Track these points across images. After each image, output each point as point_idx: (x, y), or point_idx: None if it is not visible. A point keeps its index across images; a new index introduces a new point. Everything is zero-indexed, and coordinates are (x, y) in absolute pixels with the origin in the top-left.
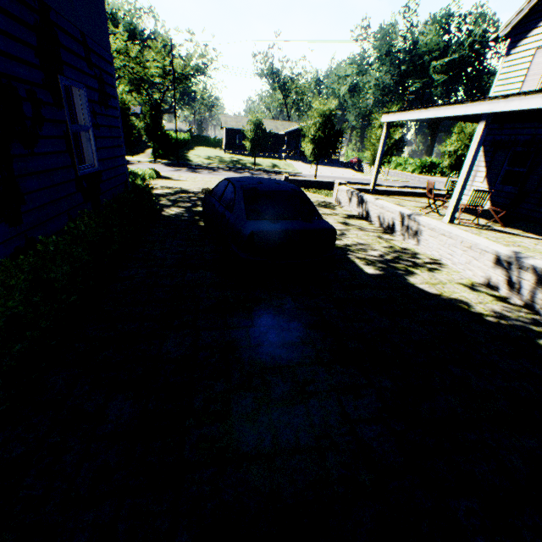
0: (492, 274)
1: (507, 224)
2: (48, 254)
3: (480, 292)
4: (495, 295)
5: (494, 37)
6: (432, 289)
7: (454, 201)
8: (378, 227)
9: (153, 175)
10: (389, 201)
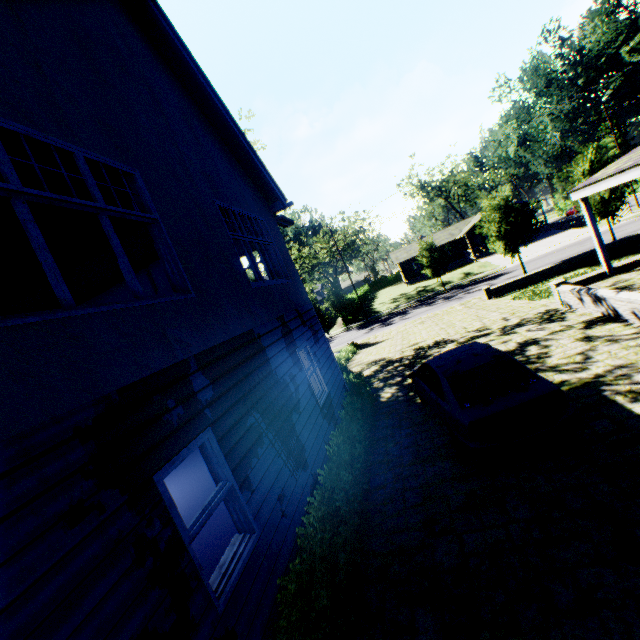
0: None
1: None
2: (327, 484)
3: None
4: None
5: None
6: None
7: None
8: (639, 326)
9: (353, 350)
10: None
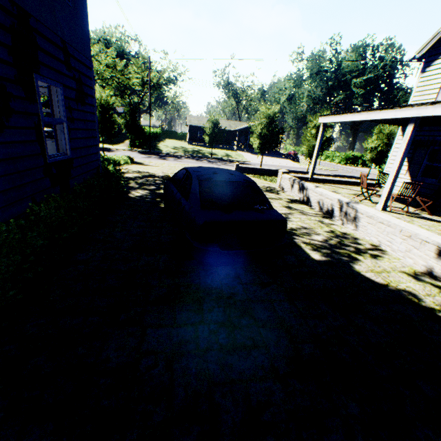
0: (434, 264)
1: (433, 212)
2: None
3: (425, 282)
4: (440, 286)
5: (411, 58)
6: (378, 278)
7: (386, 191)
8: (318, 211)
9: (128, 161)
10: (326, 188)
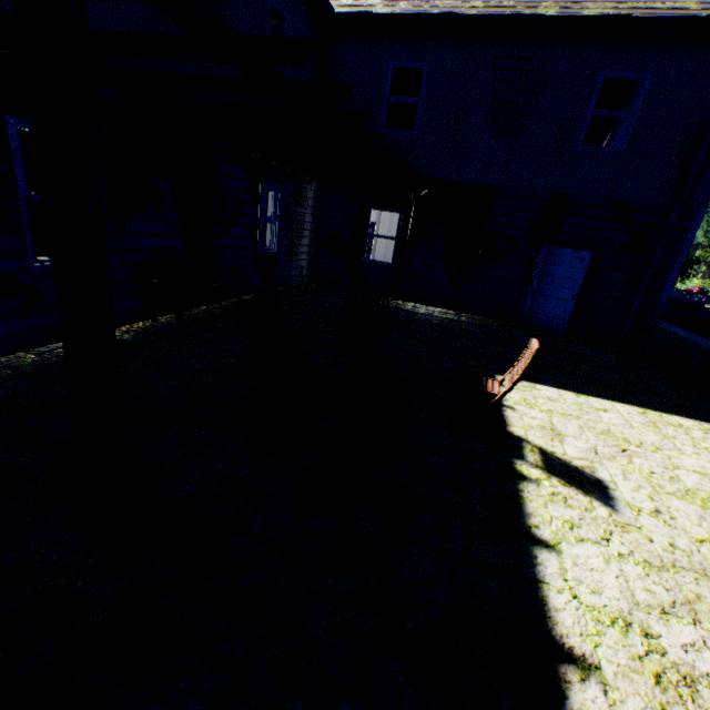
0: None
1: None
2: None
3: None
4: None
5: None
6: None
7: None
8: None
9: None
10: None
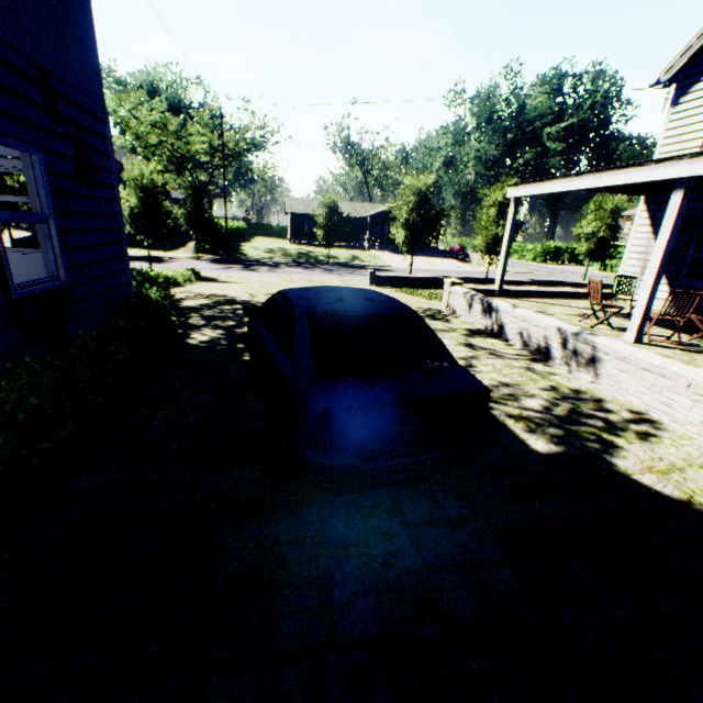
0: None
1: None
2: None
3: None
4: None
5: (654, 83)
6: (667, 485)
7: (641, 309)
8: (520, 349)
9: (190, 277)
10: (527, 306)
